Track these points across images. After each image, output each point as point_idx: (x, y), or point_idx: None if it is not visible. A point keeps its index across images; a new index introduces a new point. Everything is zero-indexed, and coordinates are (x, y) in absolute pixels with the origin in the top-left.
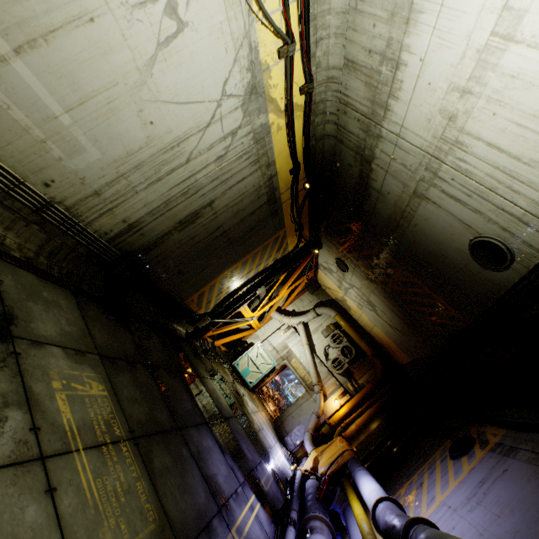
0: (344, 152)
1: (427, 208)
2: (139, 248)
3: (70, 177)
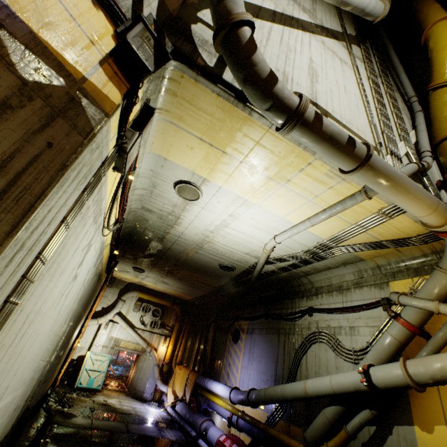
0: (142, 232)
1: (198, 255)
2: (28, 403)
3: (3, 424)
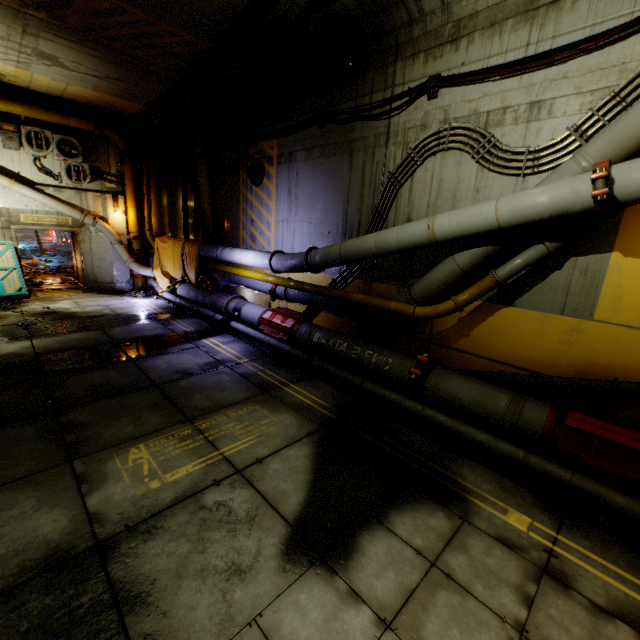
0: None
1: None
2: None
3: None
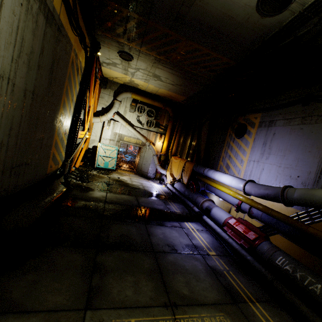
0: None
1: None
2: None
3: None
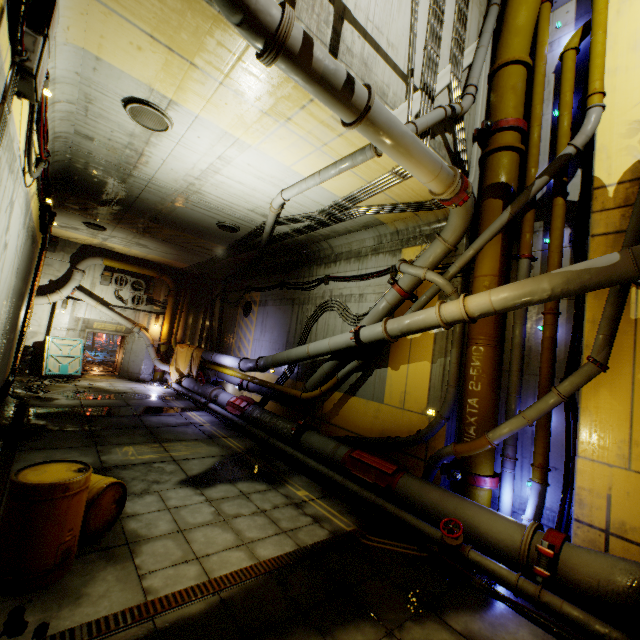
0: (86, 172)
1: (184, 209)
2: None
3: None
